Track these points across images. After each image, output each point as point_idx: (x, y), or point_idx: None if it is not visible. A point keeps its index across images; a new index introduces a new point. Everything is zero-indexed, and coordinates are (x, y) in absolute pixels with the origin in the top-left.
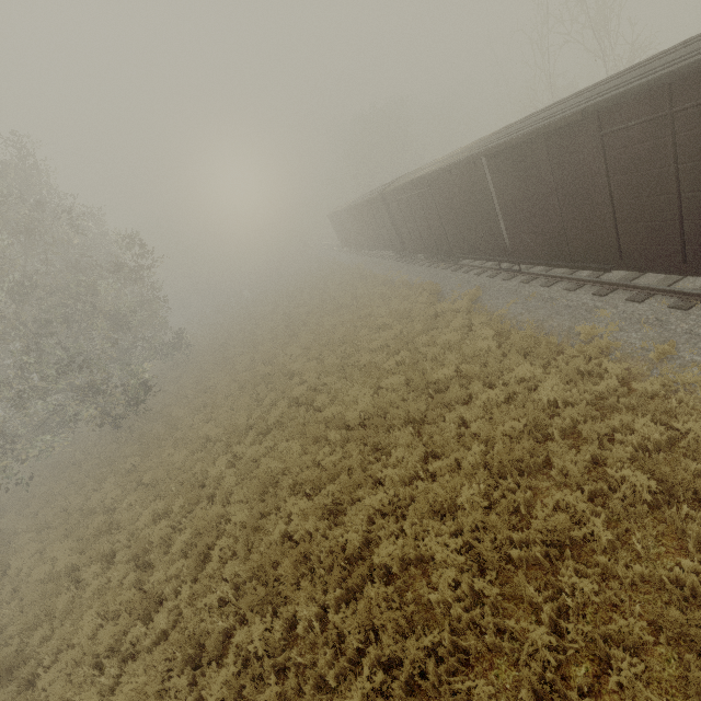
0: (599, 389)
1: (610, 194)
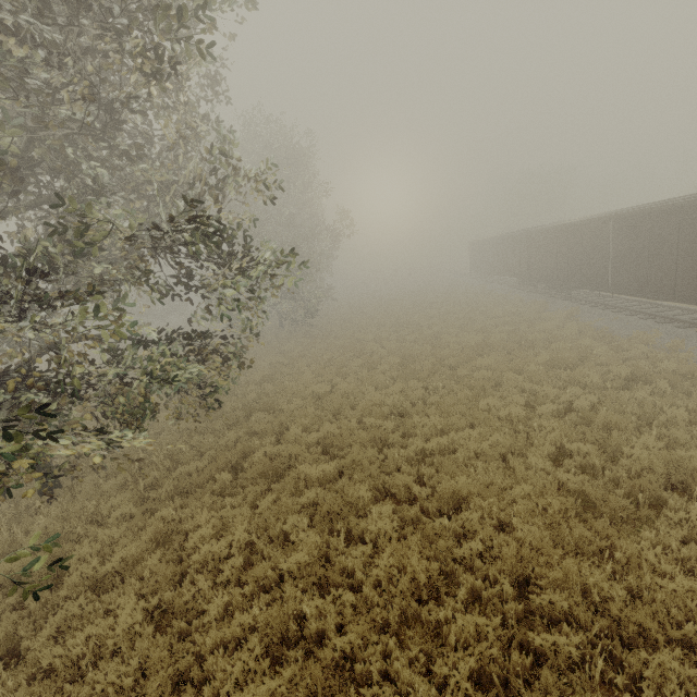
0: (628, 353)
1: (677, 254)
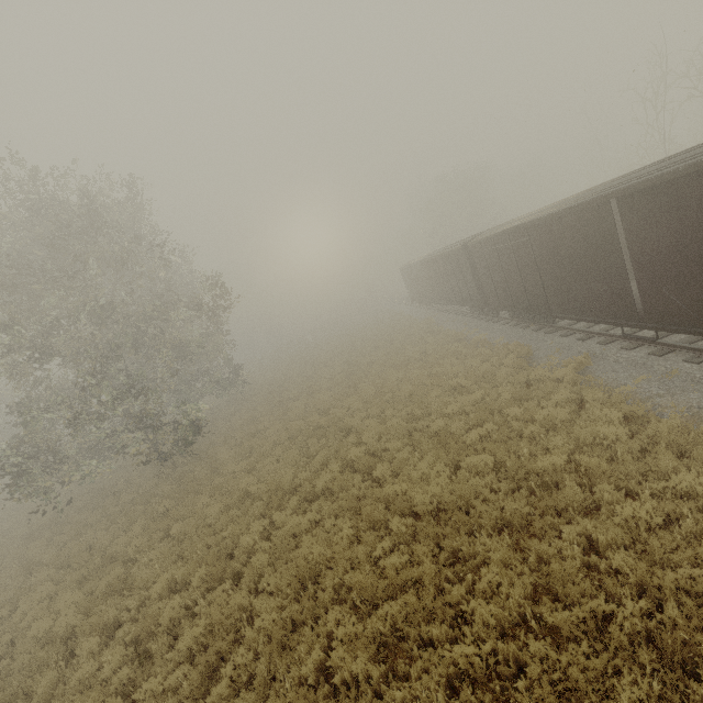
0: None
1: None
